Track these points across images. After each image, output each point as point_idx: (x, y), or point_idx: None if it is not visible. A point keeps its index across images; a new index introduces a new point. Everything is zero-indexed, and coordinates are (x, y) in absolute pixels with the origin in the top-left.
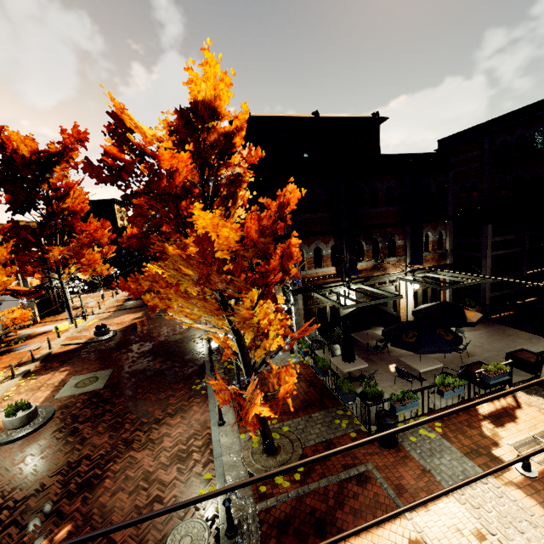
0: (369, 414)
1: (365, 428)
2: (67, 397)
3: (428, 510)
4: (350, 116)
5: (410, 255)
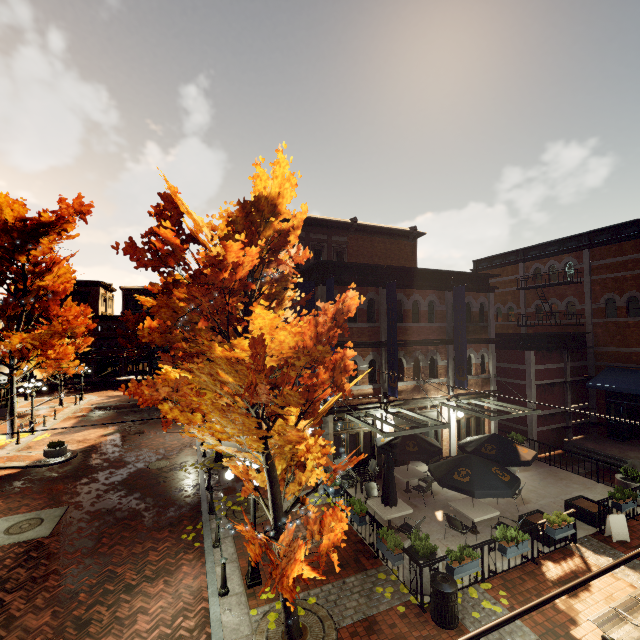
0: (421, 578)
1: (416, 599)
2: None
3: None
4: (388, 227)
5: (452, 377)
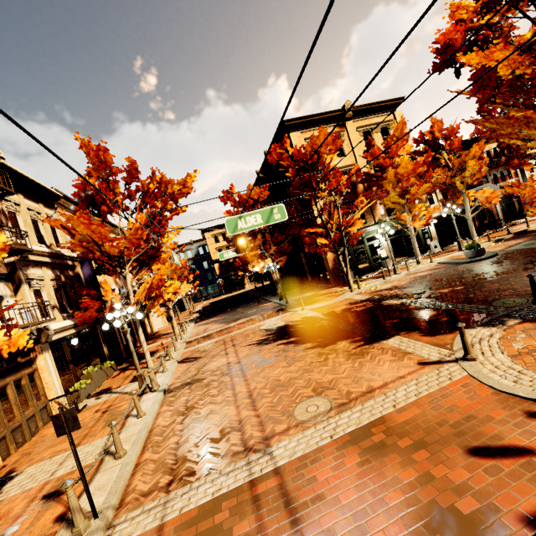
0: None
1: None
2: (512, 250)
3: None
4: None
5: None
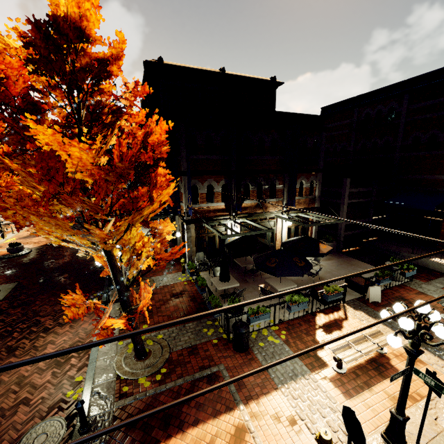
0: (229, 324)
1: (226, 336)
2: None
3: (259, 402)
4: (252, 77)
5: (286, 198)
